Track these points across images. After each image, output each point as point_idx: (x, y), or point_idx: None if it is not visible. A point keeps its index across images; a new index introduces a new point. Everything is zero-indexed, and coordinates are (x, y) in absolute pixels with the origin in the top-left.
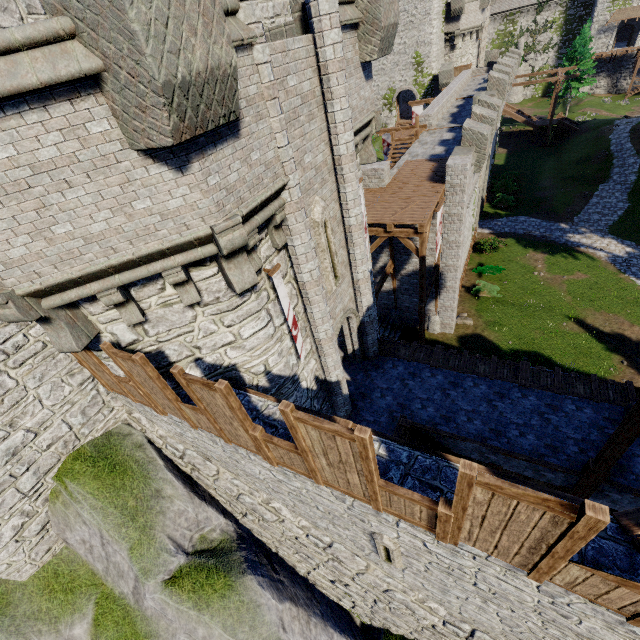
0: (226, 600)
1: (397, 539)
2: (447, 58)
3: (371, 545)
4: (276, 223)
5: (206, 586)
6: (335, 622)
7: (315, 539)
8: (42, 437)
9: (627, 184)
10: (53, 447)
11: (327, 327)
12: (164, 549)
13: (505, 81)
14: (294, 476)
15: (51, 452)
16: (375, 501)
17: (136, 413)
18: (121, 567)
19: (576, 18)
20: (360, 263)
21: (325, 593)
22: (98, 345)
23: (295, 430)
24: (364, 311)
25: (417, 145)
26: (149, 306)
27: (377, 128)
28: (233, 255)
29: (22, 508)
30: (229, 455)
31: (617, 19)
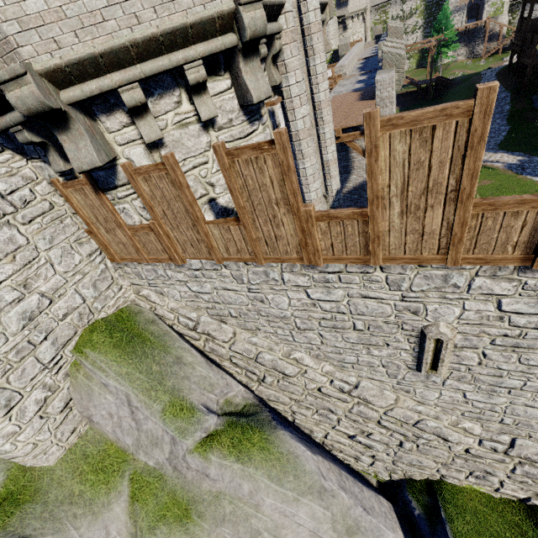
0: (266, 452)
1: (457, 320)
2: (341, 37)
3: (412, 358)
4: (275, 51)
5: (244, 441)
6: (359, 479)
7: (340, 383)
8: (57, 305)
9: (504, 112)
10: (68, 318)
11: (317, 186)
12: (196, 409)
13: (402, 29)
14: (338, 278)
15: (67, 323)
16: (457, 245)
17: (144, 290)
18: (154, 434)
19: (434, 4)
20: (329, 143)
21: (341, 457)
22: (113, 179)
23: (376, 153)
24: (334, 195)
25: (338, 87)
26: (165, 125)
27: (331, 15)
28: (249, 56)
29: (43, 381)
30: (254, 295)
31: (466, 0)
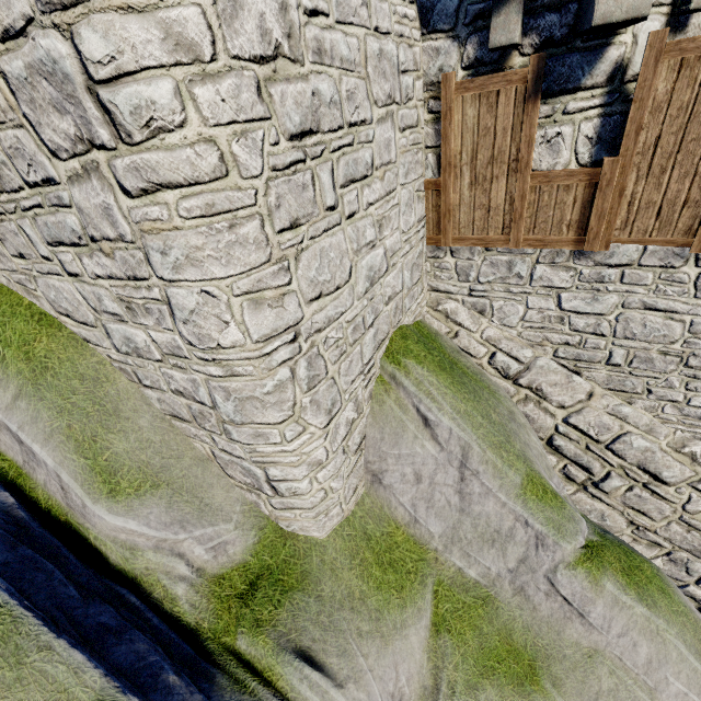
0: (667, 598)
1: None
2: None
3: None
4: None
5: (633, 569)
6: None
7: None
8: (388, 278)
9: None
10: (389, 305)
11: None
12: (561, 497)
13: None
14: None
15: (386, 312)
16: None
17: (450, 302)
18: (493, 523)
19: None
20: None
21: None
22: (583, 73)
23: None
24: None
25: None
26: None
27: None
28: None
29: (356, 391)
30: None
31: None
